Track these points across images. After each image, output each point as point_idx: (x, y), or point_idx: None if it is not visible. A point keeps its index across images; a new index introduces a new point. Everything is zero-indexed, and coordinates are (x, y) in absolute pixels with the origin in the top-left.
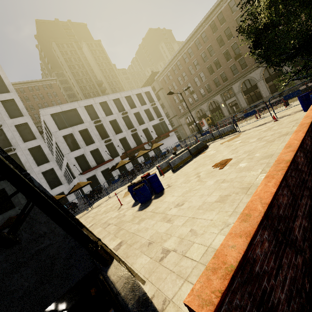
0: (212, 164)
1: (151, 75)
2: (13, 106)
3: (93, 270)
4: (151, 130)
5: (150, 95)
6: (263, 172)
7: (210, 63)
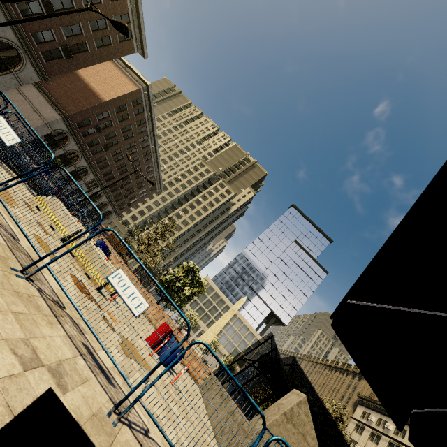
0: None
1: None
2: None
3: None
4: None
5: None
6: None
7: None
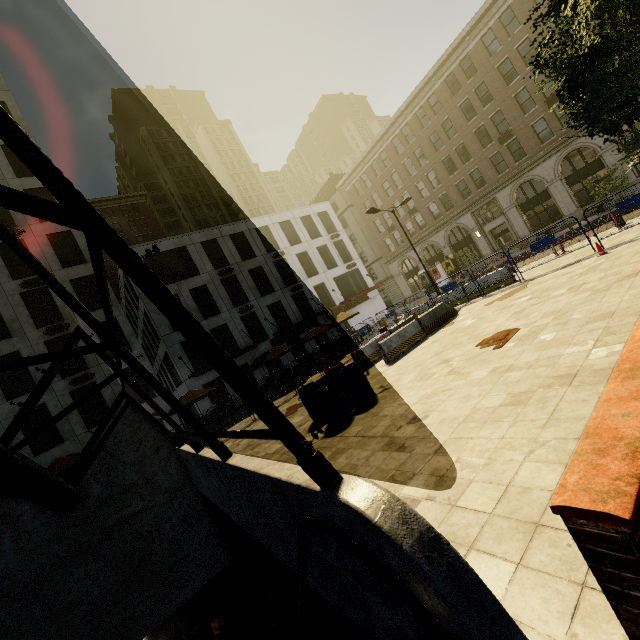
0: (476, 342)
1: (329, 180)
2: (69, 244)
3: (226, 570)
4: (331, 288)
5: (329, 219)
6: (600, 344)
7: (449, 153)
